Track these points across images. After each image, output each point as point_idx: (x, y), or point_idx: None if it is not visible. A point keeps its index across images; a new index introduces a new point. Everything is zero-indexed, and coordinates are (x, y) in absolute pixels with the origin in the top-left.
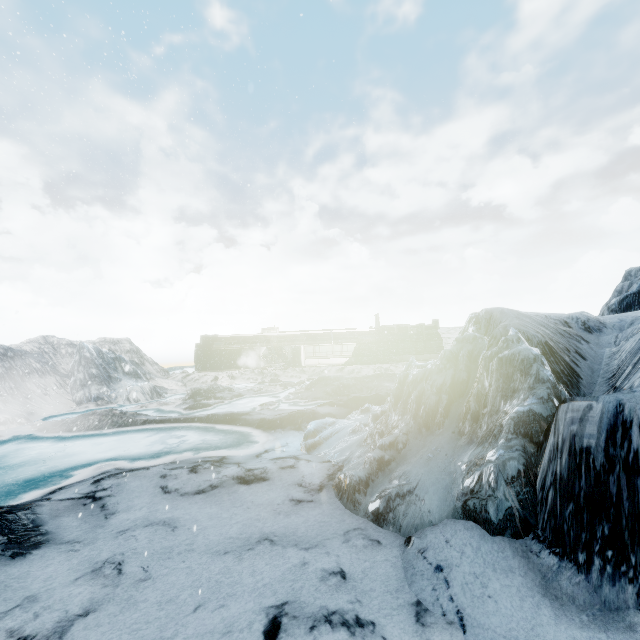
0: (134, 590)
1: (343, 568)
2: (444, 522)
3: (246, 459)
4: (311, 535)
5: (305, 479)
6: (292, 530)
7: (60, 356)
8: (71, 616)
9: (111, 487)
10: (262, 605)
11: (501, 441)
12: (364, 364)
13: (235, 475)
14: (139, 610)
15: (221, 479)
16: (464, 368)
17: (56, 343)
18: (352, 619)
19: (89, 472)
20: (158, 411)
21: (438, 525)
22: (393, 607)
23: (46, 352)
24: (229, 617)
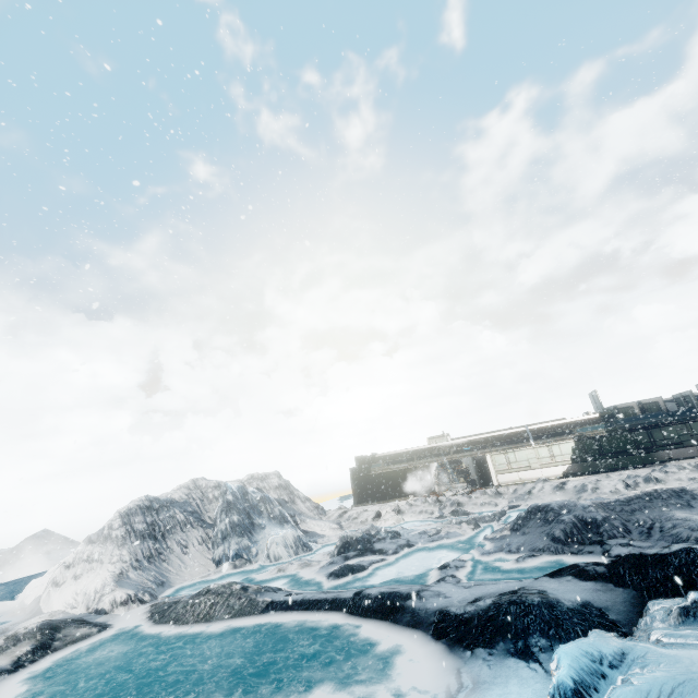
0: None
1: None
2: None
3: None
4: None
5: None
6: None
7: (207, 501)
8: None
9: None
10: None
11: None
12: (597, 473)
13: None
14: None
15: None
16: None
17: (204, 486)
18: None
19: None
20: (296, 578)
21: None
22: None
23: (194, 498)
24: None
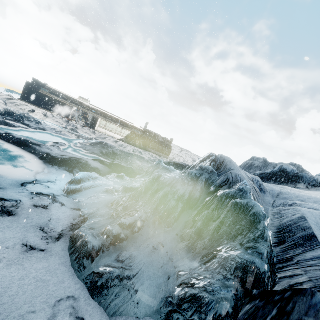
0: None
1: None
2: None
3: (10, 184)
4: (18, 302)
5: (50, 224)
6: (0, 290)
7: None
8: None
9: None
10: None
11: (220, 276)
12: (129, 144)
13: None
14: None
15: None
16: (200, 190)
17: None
18: None
19: None
20: None
21: None
22: None
23: None
24: None
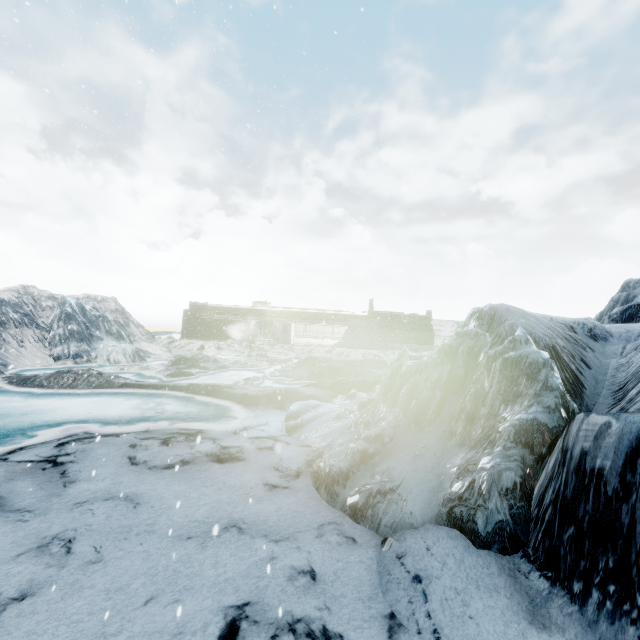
0: (81, 573)
1: (314, 567)
2: (426, 527)
3: (223, 435)
4: (283, 525)
5: (282, 463)
6: (263, 518)
7: (40, 308)
8: (4, 599)
9: (75, 452)
10: (221, 604)
11: (498, 448)
12: (353, 348)
13: (209, 452)
14: (83, 598)
15: (194, 455)
16: (462, 365)
17: (37, 294)
18: (319, 630)
19: (55, 433)
20: (138, 375)
21: (419, 529)
22: (364, 618)
23: (25, 303)
24: (183, 615)
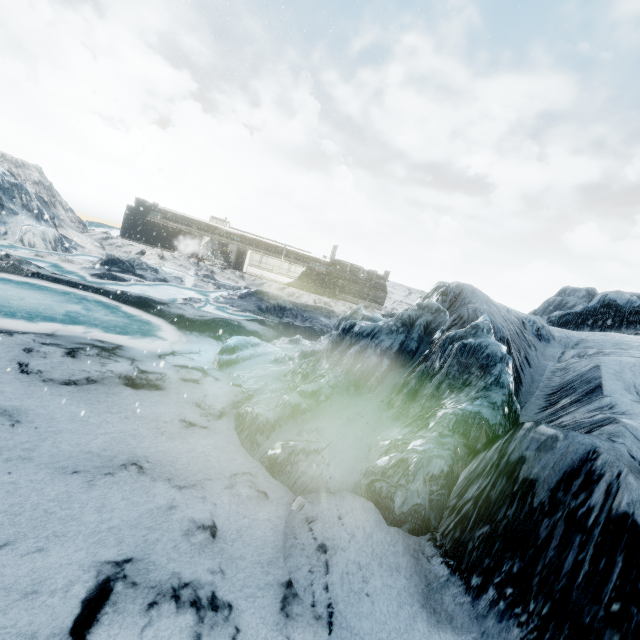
0: None
1: (216, 522)
2: (343, 494)
3: (145, 356)
4: (192, 470)
5: (206, 400)
6: (171, 458)
7: None
8: None
9: None
10: (96, 558)
11: (435, 434)
12: (306, 291)
13: (123, 374)
14: None
15: (104, 374)
16: (417, 338)
17: None
18: (206, 597)
19: None
20: (57, 267)
21: (335, 495)
22: (260, 585)
23: None
24: (43, 569)
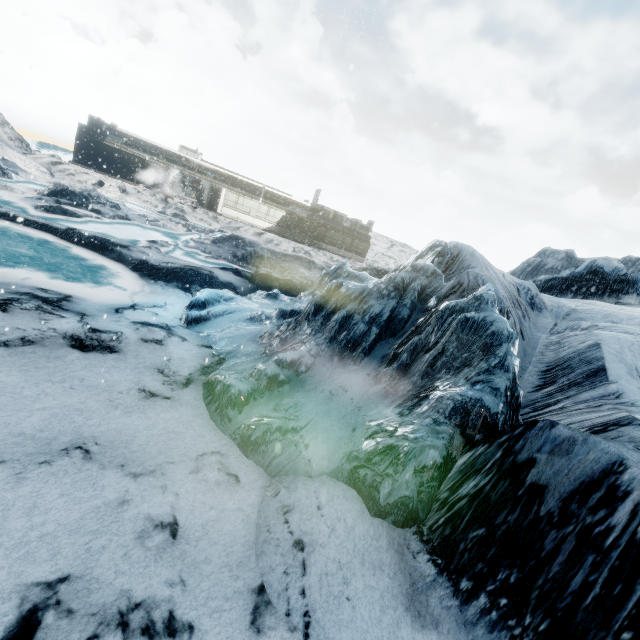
0: None
1: (178, 517)
2: (323, 479)
3: (99, 310)
4: (151, 452)
5: (171, 365)
6: (126, 438)
7: None
8: None
9: None
10: (21, 579)
11: (428, 420)
12: (286, 238)
13: (69, 333)
14: None
15: (44, 333)
16: (410, 305)
17: None
18: (162, 620)
19: None
20: None
21: (314, 480)
22: (227, 595)
23: None
24: None
